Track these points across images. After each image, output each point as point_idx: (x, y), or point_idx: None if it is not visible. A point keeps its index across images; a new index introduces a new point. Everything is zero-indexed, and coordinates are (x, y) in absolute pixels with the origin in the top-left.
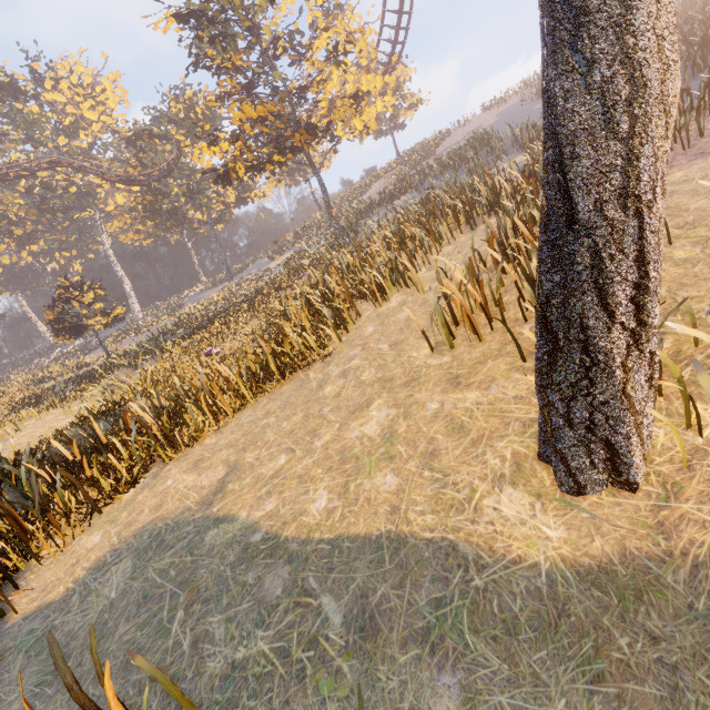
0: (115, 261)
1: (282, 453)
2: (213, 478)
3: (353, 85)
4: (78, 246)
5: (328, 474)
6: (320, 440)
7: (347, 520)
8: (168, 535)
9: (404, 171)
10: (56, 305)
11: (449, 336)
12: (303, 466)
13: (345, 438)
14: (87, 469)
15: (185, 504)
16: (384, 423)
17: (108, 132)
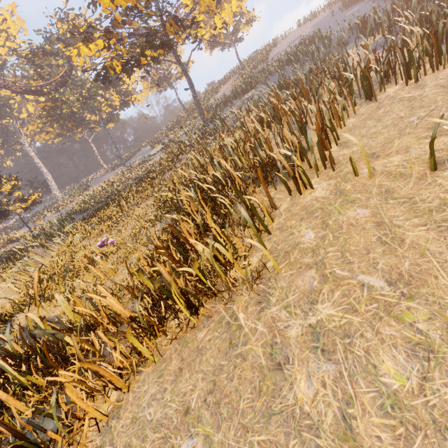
0: (35, 156)
1: None
2: None
3: None
4: (4, 147)
5: None
6: None
7: None
8: None
9: (247, 73)
10: None
11: None
12: None
13: None
14: None
15: None
16: None
17: (12, 54)
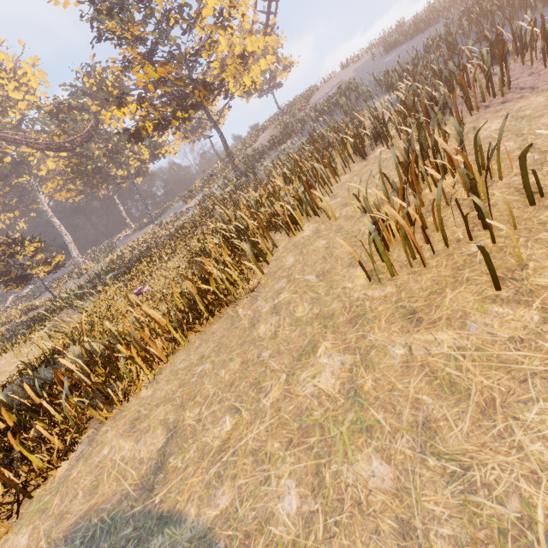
0: (53, 216)
1: (225, 413)
2: (152, 447)
3: (239, 47)
4: (19, 207)
5: (289, 451)
6: (267, 397)
7: (337, 542)
8: (103, 540)
9: (285, 121)
10: (1, 260)
11: (389, 264)
12: (254, 435)
13: (298, 395)
14: (14, 445)
15: (123, 487)
16: (341, 374)
17: (33, 108)
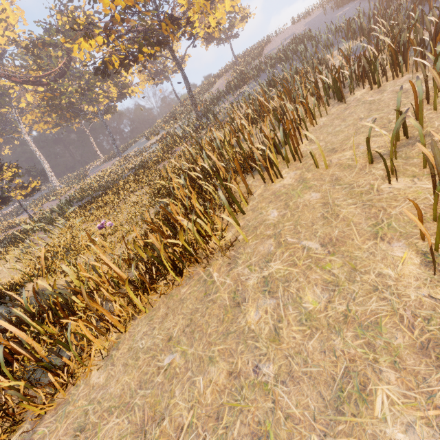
0: (33, 145)
1: None
2: None
3: None
4: (3, 135)
5: None
6: None
7: None
8: None
9: (241, 68)
10: None
11: None
12: None
13: None
14: None
15: None
16: None
17: (11, 44)
